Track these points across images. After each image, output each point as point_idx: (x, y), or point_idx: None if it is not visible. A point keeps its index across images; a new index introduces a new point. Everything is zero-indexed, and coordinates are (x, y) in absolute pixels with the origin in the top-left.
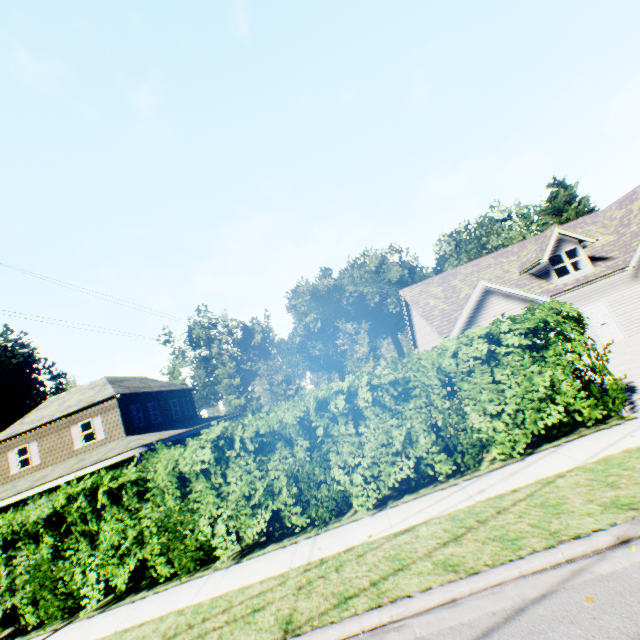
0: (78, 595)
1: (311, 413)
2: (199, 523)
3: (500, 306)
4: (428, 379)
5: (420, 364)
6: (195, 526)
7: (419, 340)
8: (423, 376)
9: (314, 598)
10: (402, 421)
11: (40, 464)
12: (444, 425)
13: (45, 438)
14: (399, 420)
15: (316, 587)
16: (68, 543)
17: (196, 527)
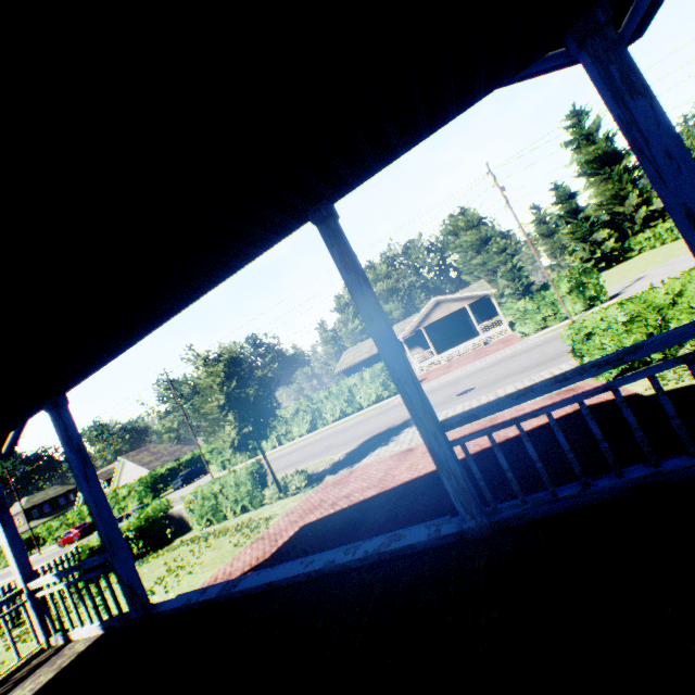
0: None
1: None
2: None
3: None
4: None
5: None
6: None
7: None
8: None
9: None
10: None
11: None
12: None
13: None
14: None
15: None
16: None
17: None
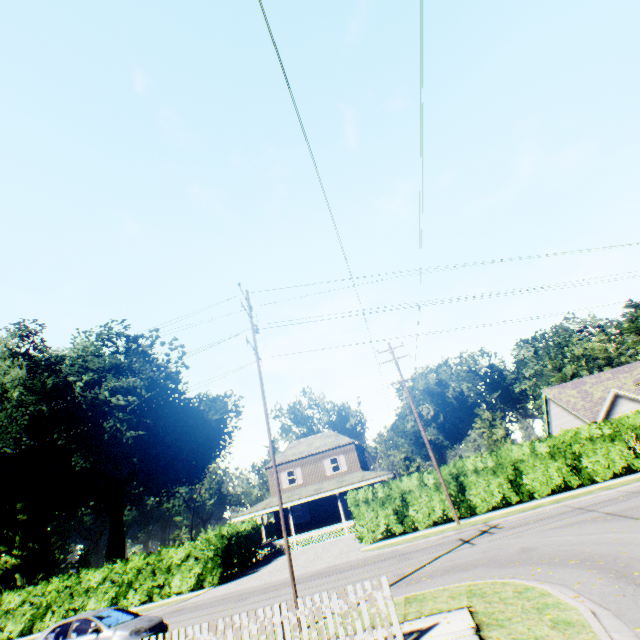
0: (469, 508)
1: (566, 439)
2: (523, 481)
3: (627, 405)
4: (622, 428)
5: (619, 421)
6: (522, 482)
7: (554, 427)
8: (620, 427)
9: (612, 486)
10: (613, 445)
11: (302, 483)
12: (634, 448)
13: (305, 466)
14: (612, 444)
15: (609, 486)
16: (464, 484)
17: (522, 483)
